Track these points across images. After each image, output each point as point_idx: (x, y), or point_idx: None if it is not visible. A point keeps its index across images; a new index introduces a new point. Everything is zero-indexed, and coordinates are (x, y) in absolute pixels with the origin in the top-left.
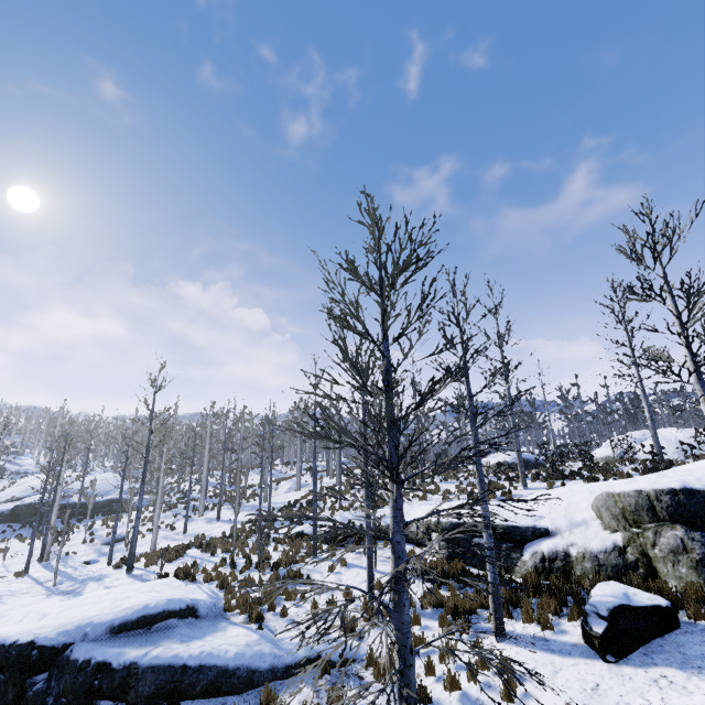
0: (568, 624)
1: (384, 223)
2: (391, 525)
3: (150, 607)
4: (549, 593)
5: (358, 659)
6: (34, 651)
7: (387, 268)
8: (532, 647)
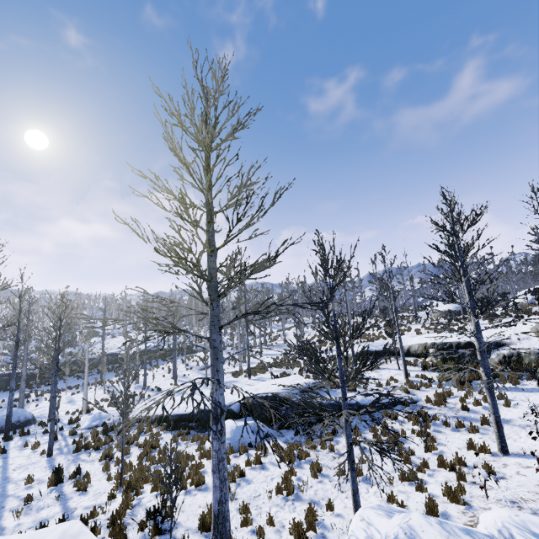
0: (527, 382)
1: (456, 203)
2: (475, 332)
3: (310, 383)
4: (513, 370)
5: (419, 401)
6: (277, 398)
7: (463, 226)
8: (510, 391)
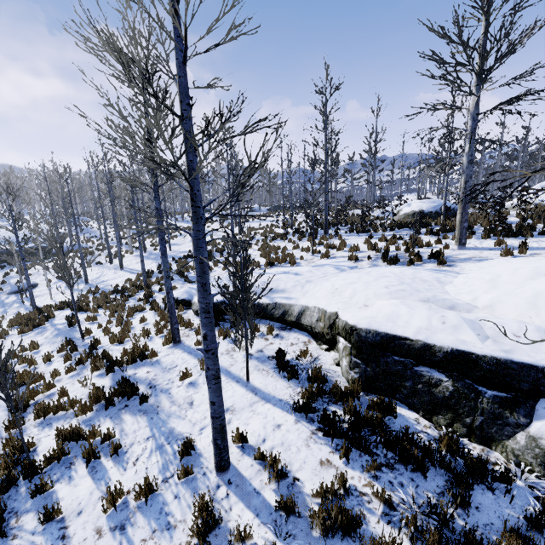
0: None
1: None
2: None
3: None
4: None
5: None
6: None
7: None
8: None
